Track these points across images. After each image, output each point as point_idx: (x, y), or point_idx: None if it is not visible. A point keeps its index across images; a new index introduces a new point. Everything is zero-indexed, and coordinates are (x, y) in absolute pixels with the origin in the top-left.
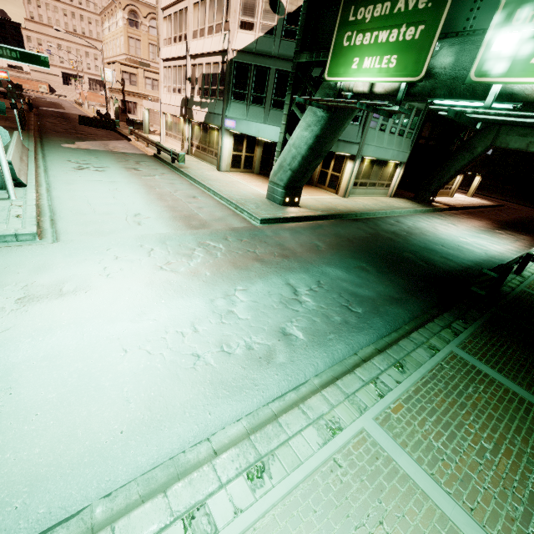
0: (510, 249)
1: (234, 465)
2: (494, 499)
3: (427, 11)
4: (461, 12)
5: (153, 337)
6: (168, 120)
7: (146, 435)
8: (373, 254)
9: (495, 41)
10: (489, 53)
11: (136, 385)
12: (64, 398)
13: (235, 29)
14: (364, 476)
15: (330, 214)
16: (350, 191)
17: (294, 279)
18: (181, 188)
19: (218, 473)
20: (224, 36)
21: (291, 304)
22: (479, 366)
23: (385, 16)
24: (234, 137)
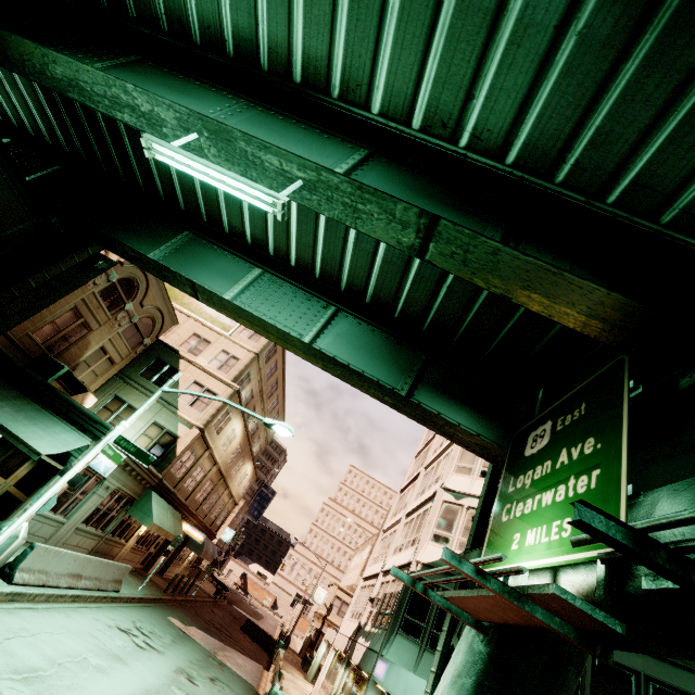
0: None
1: None
2: None
3: (597, 452)
4: (692, 466)
5: None
6: (334, 659)
7: None
8: None
9: None
10: None
11: None
12: None
13: (426, 540)
14: None
15: None
16: None
17: None
18: None
19: None
20: (416, 548)
21: None
22: None
23: (547, 474)
24: None
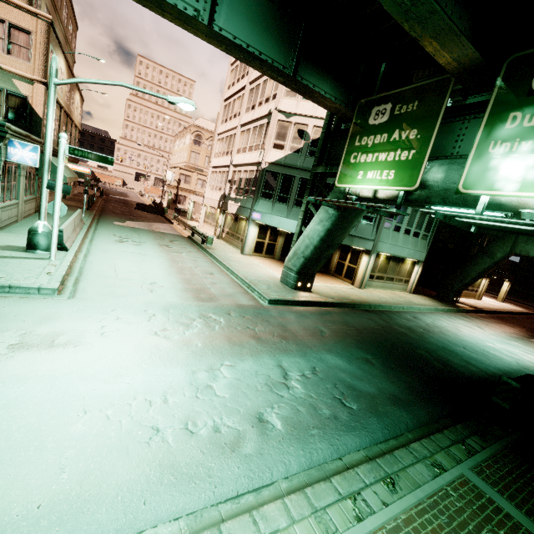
0: None
1: None
2: None
3: (417, 140)
4: (448, 142)
5: (119, 401)
6: (208, 210)
7: (63, 516)
8: (381, 347)
9: (476, 163)
10: (472, 172)
11: (79, 452)
12: (0, 453)
13: (269, 148)
14: None
15: (342, 302)
16: (366, 283)
17: (287, 361)
18: (202, 265)
19: None
20: (260, 152)
21: (277, 387)
22: (499, 502)
23: (384, 143)
24: (259, 227)
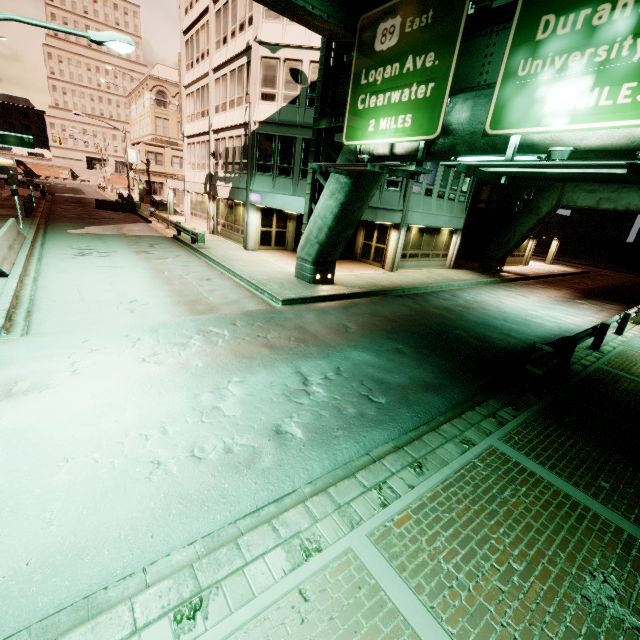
0: (591, 321)
1: (161, 602)
2: (513, 639)
3: (435, 69)
4: (474, 67)
5: (107, 442)
6: (193, 199)
7: (59, 567)
8: (414, 334)
9: (504, 93)
10: (501, 105)
11: (66, 503)
12: None
13: (256, 101)
14: (336, 612)
15: (370, 290)
16: (398, 264)
17: (307, 366)
18: (195, 271)
19: (135, 614)
20: (246, 108)
21: (296, 395)
22: (524, 463)
23: (396, 77)
24: (261, 212)
